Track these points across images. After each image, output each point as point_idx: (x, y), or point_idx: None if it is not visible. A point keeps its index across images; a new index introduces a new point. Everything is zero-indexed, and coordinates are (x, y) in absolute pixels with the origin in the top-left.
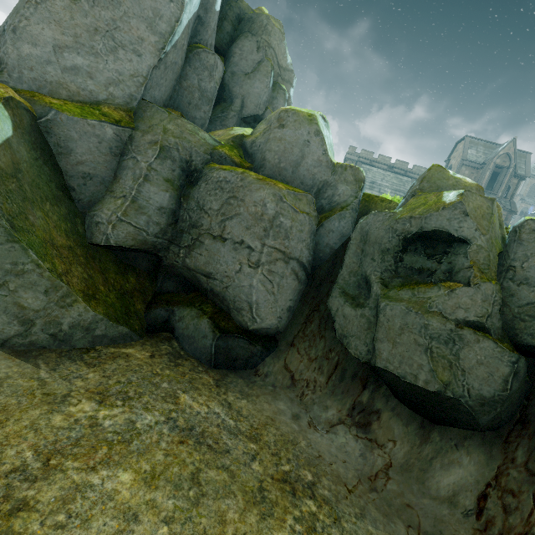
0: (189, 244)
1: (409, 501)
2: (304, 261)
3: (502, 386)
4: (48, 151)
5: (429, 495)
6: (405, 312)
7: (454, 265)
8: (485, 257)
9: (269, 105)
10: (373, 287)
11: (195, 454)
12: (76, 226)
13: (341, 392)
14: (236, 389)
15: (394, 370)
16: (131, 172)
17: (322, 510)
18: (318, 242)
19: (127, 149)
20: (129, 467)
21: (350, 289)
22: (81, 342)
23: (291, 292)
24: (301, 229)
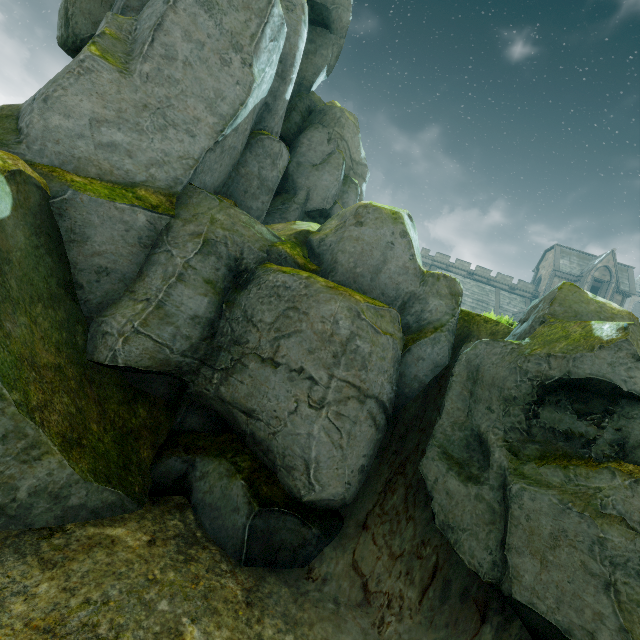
0: (227, 366)
1: None
2: (385, 399)
3: None
4: (56, 238)
5: None
6: (558, 508)
7: (626, 434)
8: None
9: (338, 200)
10: (493, 454)
11: None
12: (75, 335)
13: (445, 623)
14: (277, 609)
15: (547, 613)
16: (162, 269)
17: None
18: (403, 373)
19: (161, 240)
20: None
21: (455, 449)
22: (44, 517)
23: (365, 444)
24: (383, 356)
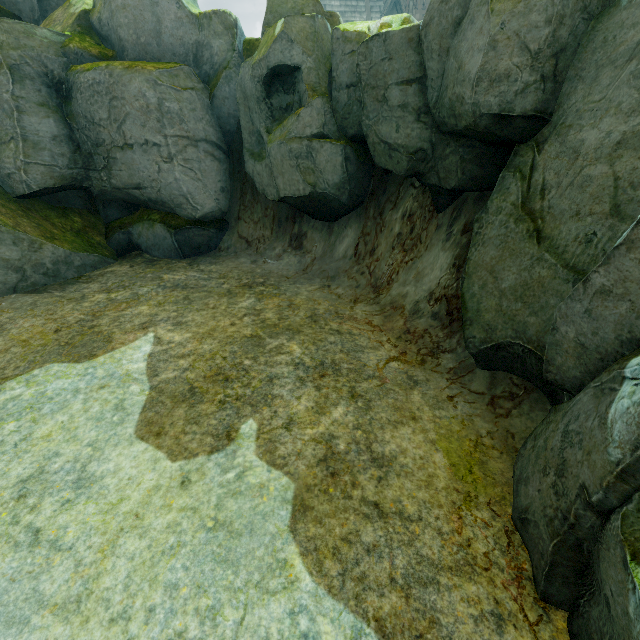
0: (105, 165)
1: (324, 269)
2: (214, 140)
3: (342, 171)
4: None
5: (334, 261)
6: (279, 147)
7: (300, 93)
8: (315, 77)
9: None
10: (264, 139)
11: (183, 292)
12: None
13: (282, 234)
14: (206, 263)
15: (289, 194)
16: (0, 110)
17: (268, 288)
18: (219, 116)
19: None
20: (144, 305)
21: (255, 149)
22: (70, 274)
23: (216, 173)
24: (192, 108)
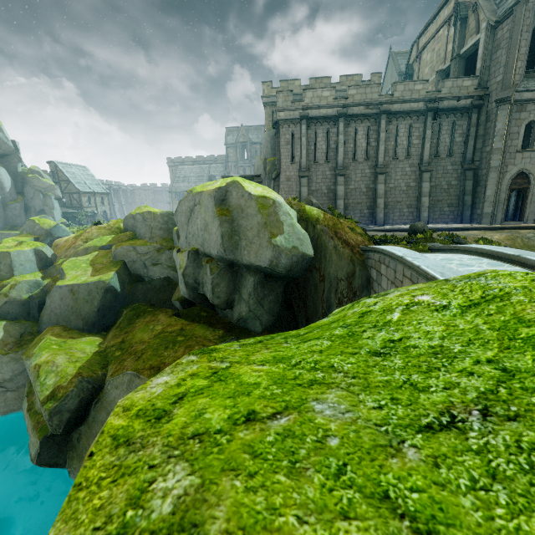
0: None
1: None
2: None
3: None
4: None
5: None
6: None
7: None
8: None
9: (45, 204)
10: None
11: None
12: None
13: None
14: None
15: None
16: None
17: None
18: None
19: None
20: None
21: None
22: None
23: None
24: None
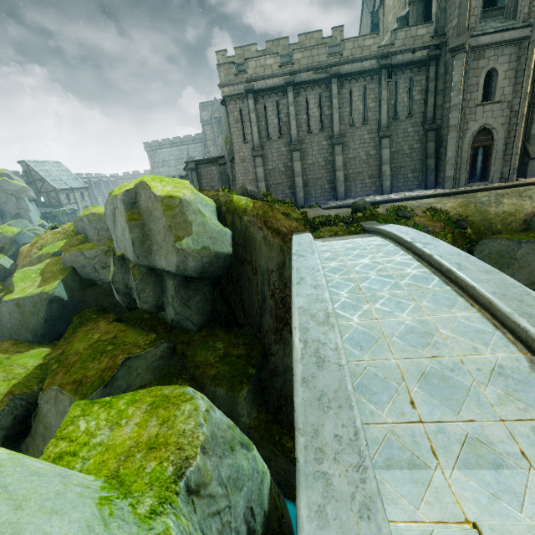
0: None
1: None
2: None
3: None
4: None
5: None
6: None
7: None
8: None
9: (20, 207)
10: None
11: None
12: None
13: None
14: None
15: None
16: None
17: None
18: None
19: None
20: None
21: None
22: None
23: None
24: None
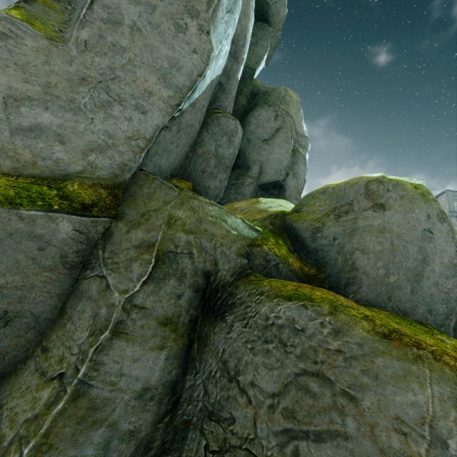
0: None
1: None
2: None
3: None
4: None
5: None
6: None
7: None
8: None
9: (289, 170)
10: None
11: None
12: None
13: None
14: None
15: None
16: (91, 309)
17: None
18: None
19: (95, 255)
20: None
21: None
22: None
23: None
24: None
